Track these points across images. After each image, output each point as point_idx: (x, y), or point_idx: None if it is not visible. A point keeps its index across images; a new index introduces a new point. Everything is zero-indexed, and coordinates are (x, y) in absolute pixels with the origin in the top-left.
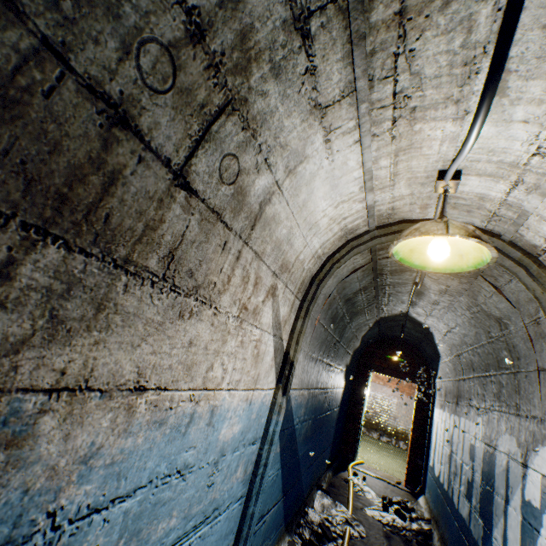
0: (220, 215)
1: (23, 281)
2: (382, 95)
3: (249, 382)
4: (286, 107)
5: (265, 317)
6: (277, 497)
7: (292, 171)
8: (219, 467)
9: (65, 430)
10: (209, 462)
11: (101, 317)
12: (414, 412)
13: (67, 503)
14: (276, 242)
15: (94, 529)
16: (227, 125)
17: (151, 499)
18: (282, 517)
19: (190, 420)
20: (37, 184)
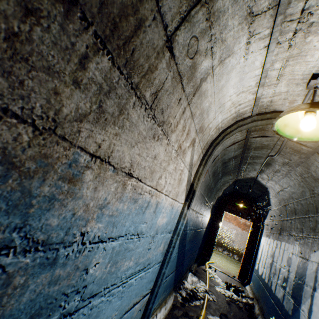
0: (181, 78)
1: (90, 73)
2: (294, 11)
3: (174, 195)
4: (233, 10)
5: (187, 158)
6: (173, 269)
7: (222, 61)
8: (154, 240)
9: (95, 184)
10: (150, 235)
11: (120, 119)
12: (248, 238)
13: (90, 231)
14: (202, 110)
15: (98, 252)
16: (199, 13)
17: (124, 245)
18: (173, 281)
19: (147, 205)
20: (105, 7)
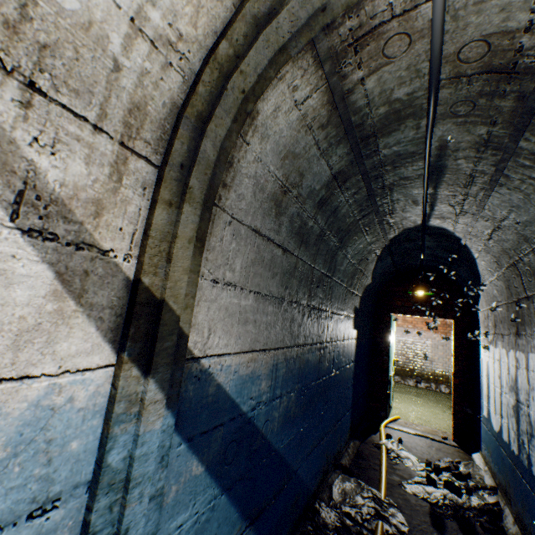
0: None
1: None
2: None
3: None
4: None
5: None
6: None
7: None
8: None
9: None
10: None
11: None
12: (453, 353)
13: None
14: None
15: None
16: None
17: None
18: None
19: None
20: None
